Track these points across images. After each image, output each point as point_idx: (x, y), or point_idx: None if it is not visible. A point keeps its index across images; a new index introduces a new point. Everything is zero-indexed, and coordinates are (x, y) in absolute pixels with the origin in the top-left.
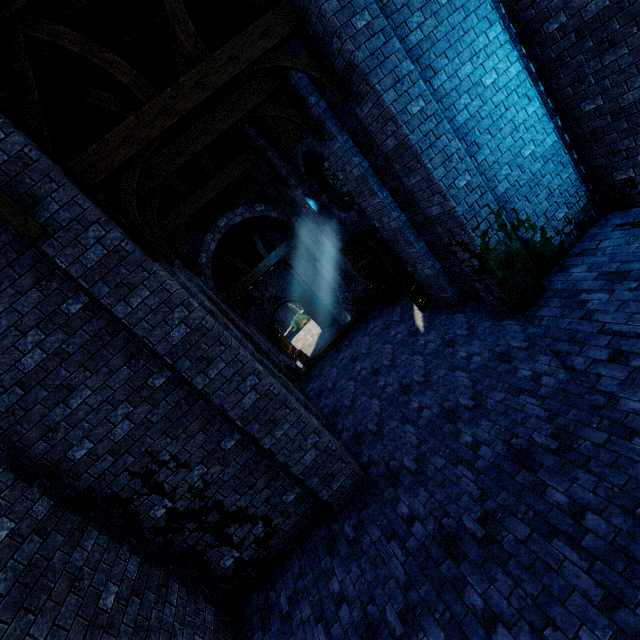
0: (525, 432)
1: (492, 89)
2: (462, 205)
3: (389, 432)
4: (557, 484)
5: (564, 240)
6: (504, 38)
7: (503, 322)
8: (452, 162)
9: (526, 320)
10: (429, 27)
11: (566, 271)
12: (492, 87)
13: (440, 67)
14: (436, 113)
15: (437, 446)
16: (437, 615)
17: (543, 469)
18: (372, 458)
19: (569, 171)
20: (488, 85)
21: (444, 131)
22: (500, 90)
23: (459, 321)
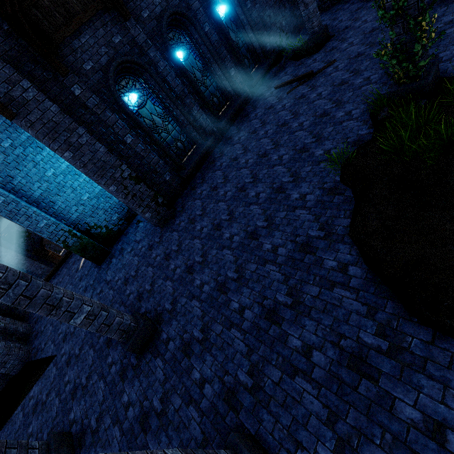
0: (71, 326)
1: (53, 176)
2: (46, 233)
3: (45, 330)
4: (65, 346)
5: (121, 227)
6: (53, 153)
7: (95, 269)
8: (33, 218)
9: (100, 269)
10: (1, 159)
11: (119, 243)
12: (53, 176)
13: (15, 174)
14: (14, 200)
15: (52, 336)
16: (22, 403)
17: (66, 341)
18: (35, 345)
19: (114, 199)
20: (50, 175)
21: (22, 206)
22: (59, 176)
23: (89, 265)
